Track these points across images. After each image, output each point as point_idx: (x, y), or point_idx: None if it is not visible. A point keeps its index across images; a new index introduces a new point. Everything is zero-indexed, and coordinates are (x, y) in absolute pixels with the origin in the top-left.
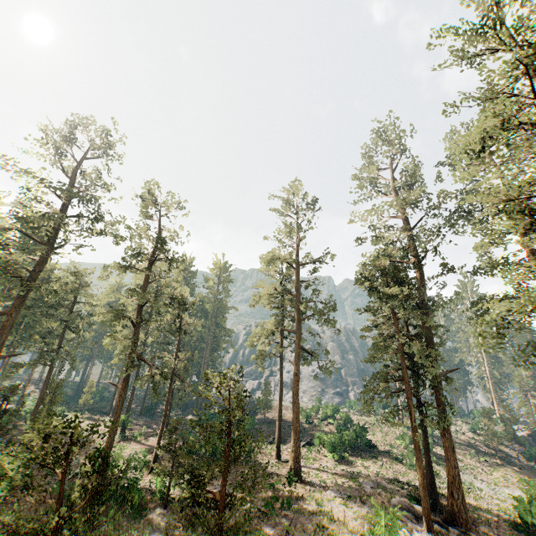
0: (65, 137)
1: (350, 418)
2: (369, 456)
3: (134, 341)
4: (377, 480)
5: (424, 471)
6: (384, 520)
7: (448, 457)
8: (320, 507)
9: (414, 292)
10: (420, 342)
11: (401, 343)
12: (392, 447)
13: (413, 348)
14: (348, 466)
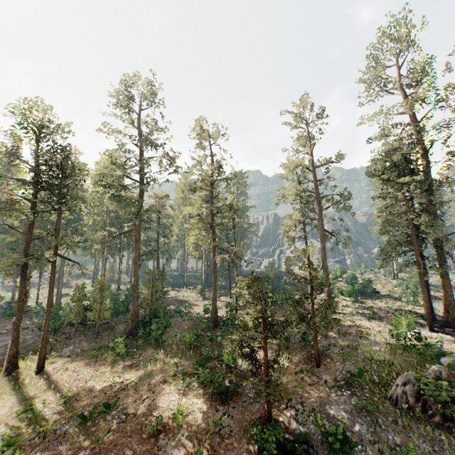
0: (129, 97)
1: (355, 276)
2: (375, 298)
3: (212, 238)
4: (386, 310)
5: (427, 299)
6: (405, 322)
7: (445, 290)
8: (353, 323)
9: (423, 178)
10: (427, 215)
11: (410, 218)
12: (391, 292)
13: (423, 221)
14: (362, 304)
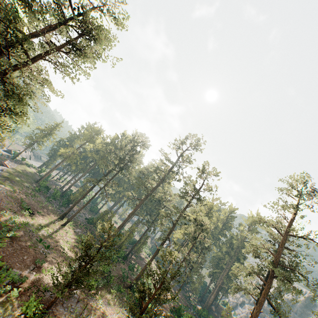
0: (181, 142)
1: None
2: None
3: (170, 230)
4: None
5: None
6: None
7: None
8: None
9: None
10: None
11: None
12: None
13: None
14: None
